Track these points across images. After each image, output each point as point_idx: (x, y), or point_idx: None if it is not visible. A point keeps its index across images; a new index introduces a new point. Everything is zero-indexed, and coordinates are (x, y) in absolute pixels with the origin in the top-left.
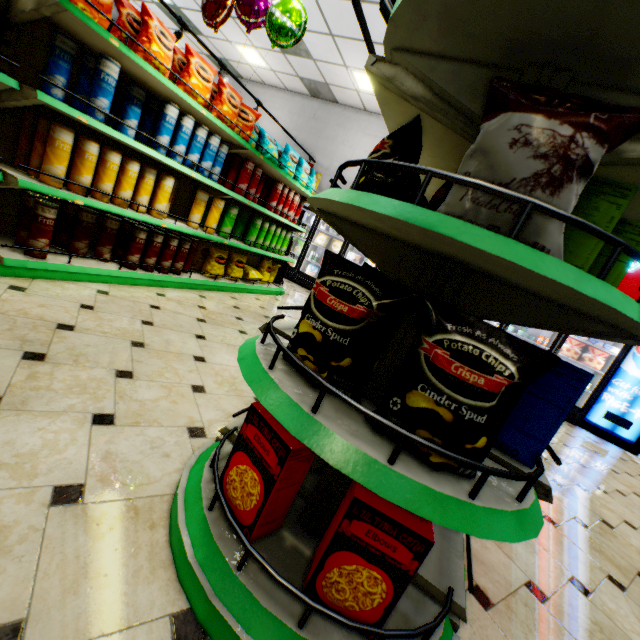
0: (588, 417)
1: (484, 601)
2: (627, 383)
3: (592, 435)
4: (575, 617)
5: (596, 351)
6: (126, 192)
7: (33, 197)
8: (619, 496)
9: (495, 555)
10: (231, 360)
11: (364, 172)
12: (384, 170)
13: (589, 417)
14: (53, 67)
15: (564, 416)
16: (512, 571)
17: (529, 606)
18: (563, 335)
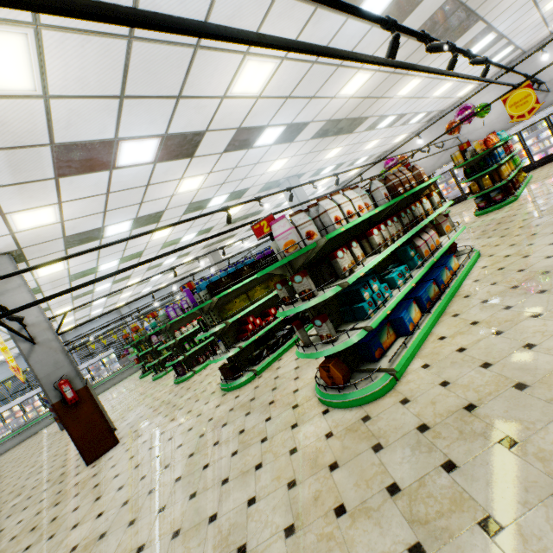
0: None
1: None
2: None
3: None
4: None
5: None
6: (507, 172)
7: (500, 186)
8: None
9: None
10: None
11: None
12: None
13: None
14: (488, 161)
15: None
16: None
17: None
18: None
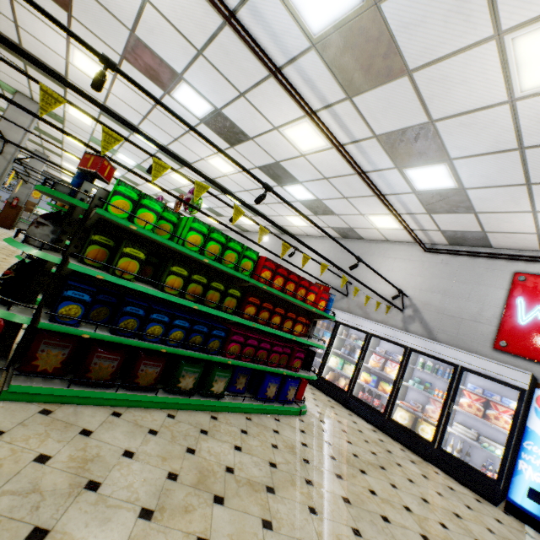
0: (510, 495)
1: (44, 412)
2: (539, 447)
3: (517, 522)
4: (89, 446)
5: (499, 407)
6: None
7: None
8: (370, 514)
9: (92, 419)
10: None
11: None
12: None
13: (511, 495)
14: None
15: (60, 299)
16: (89, 425)
17: (67, 428)
18: (453, 386)
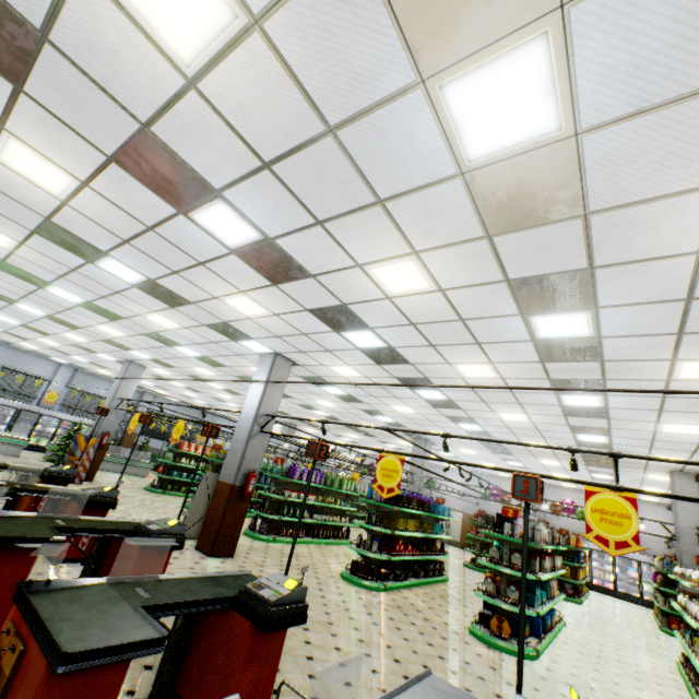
0: None
1: None
2: None
3: None
4: None
5: None
6: (581, 576)
7: (573, 583)
8: None
9: None
10: (634, 618)
11: (660, 581)
12: (663, 581)
13: None
14: (573, 556)
15: None
16: None
17: None
18: None
